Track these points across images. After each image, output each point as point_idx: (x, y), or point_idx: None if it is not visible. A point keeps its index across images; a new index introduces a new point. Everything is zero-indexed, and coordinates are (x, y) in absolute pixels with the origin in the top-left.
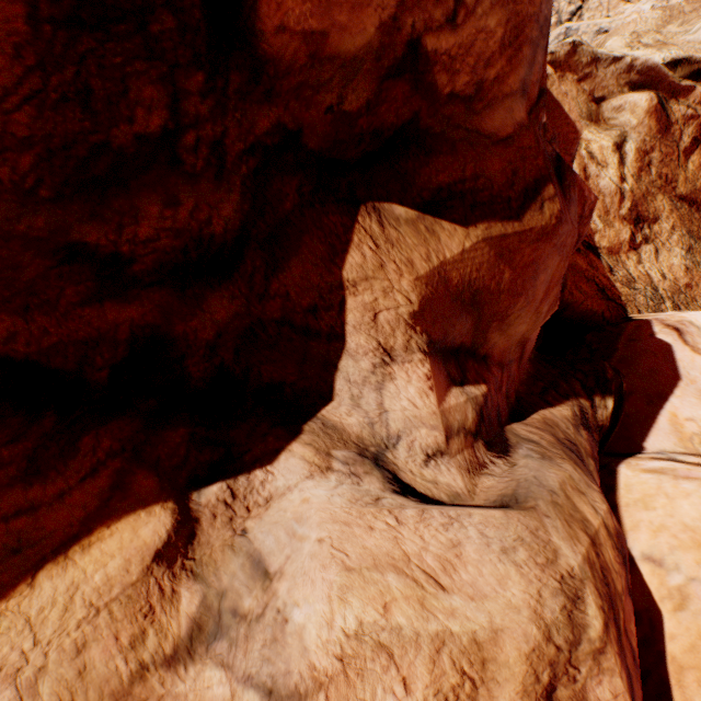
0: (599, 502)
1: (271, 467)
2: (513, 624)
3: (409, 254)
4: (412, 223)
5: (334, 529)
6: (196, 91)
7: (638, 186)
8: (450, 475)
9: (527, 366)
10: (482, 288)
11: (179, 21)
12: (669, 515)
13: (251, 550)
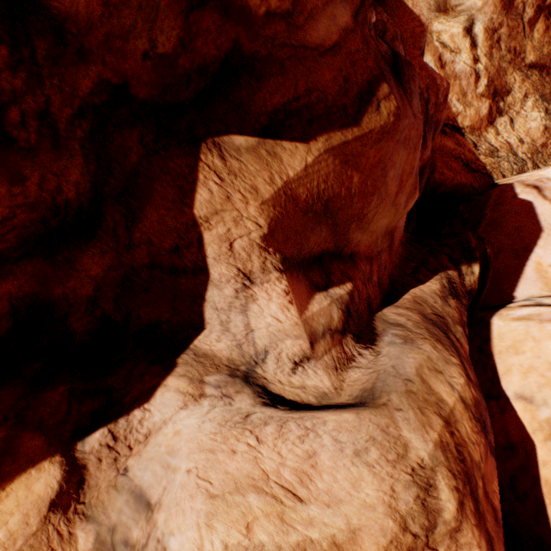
0: (457, 376)
1: (148, 404)
2: (369, 522)
3: (252, 181)
4: (253, 150)
5: (200, 458)
6: (4, 66)
7: (490, 64)
8: (317, 378)
9: (400, 250)
10: (333, 197)
11: None
12: (537, 356)
13: (132, 487)
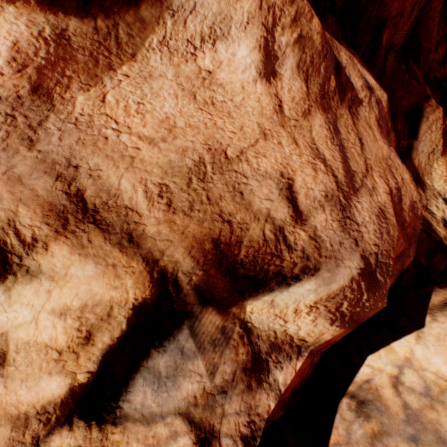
0: None
1: None
2: None
3: None
4: None
5: None
6: (443, 27)
7: None
8: None
9: None
10: None
11: (444, 15)
12: None
13: None
